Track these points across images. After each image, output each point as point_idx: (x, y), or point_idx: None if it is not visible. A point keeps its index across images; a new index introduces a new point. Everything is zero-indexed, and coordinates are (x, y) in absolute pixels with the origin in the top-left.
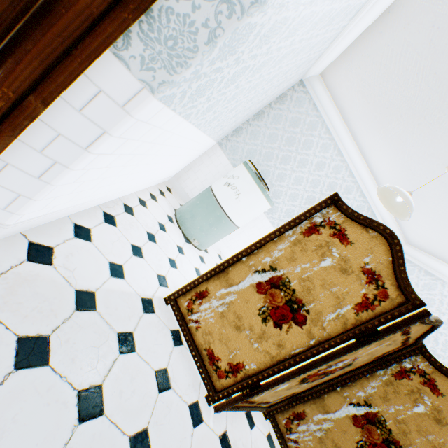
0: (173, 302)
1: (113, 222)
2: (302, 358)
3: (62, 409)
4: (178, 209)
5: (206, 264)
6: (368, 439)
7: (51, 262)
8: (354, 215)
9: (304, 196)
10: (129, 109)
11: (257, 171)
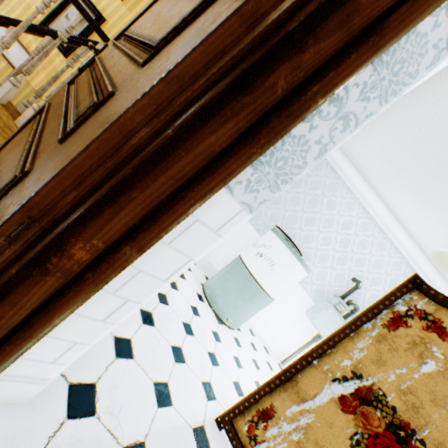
0: (228, 425)
1: (151, 321)
2: None
3: None
4: (206, 283)
5: (242, 348)
6: None
7: (94, 410)
8: None
9: (335, 256)
10: (222, 232)
11: (288, 238)
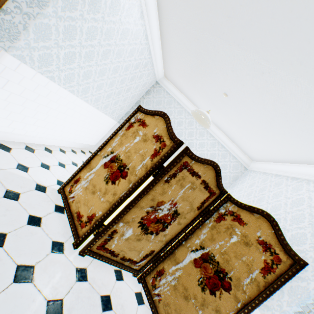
0: (62, 190)
1: (32, 151)
2: (125, 196)
3: None
4: None
5: None
6: (205, 275)
7: None
8: (148, 111)
9: None
10: None
11: None
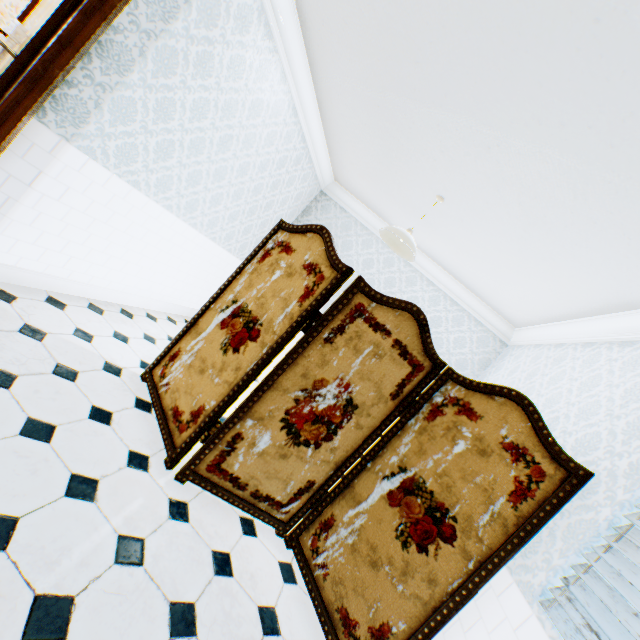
0: (148, 374)
1: (100, 312)
2: (255, 369)
3: None
4: None
5: None
6: (409, 518)
7: (10, 302)
8: (295, 228)
9: None
10: (56, 155)
11: None
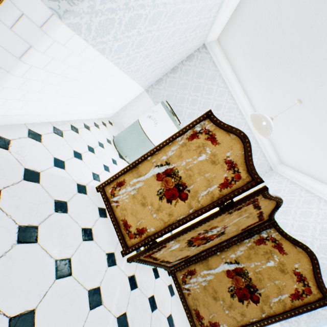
0: (101, 189)
1: (61, 134)
2: (184, 222)
3: (6, 232)
4: (116, 136)
5: None
6: (236, 285)
7: (7, 148)
8: (221, 124)
9: None
10: (46, 30)
11: (170, 108)
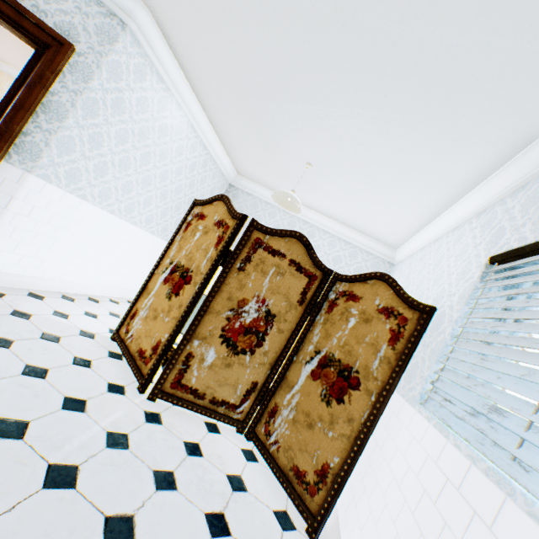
0: (116, 334)
1: (71, 300)
2: (192, 301)
3: None
4: None
5: None
6: (327, 383)
7: (1, 297)
8: (204, 202)
9: None
10: (22, 183)
11: None
